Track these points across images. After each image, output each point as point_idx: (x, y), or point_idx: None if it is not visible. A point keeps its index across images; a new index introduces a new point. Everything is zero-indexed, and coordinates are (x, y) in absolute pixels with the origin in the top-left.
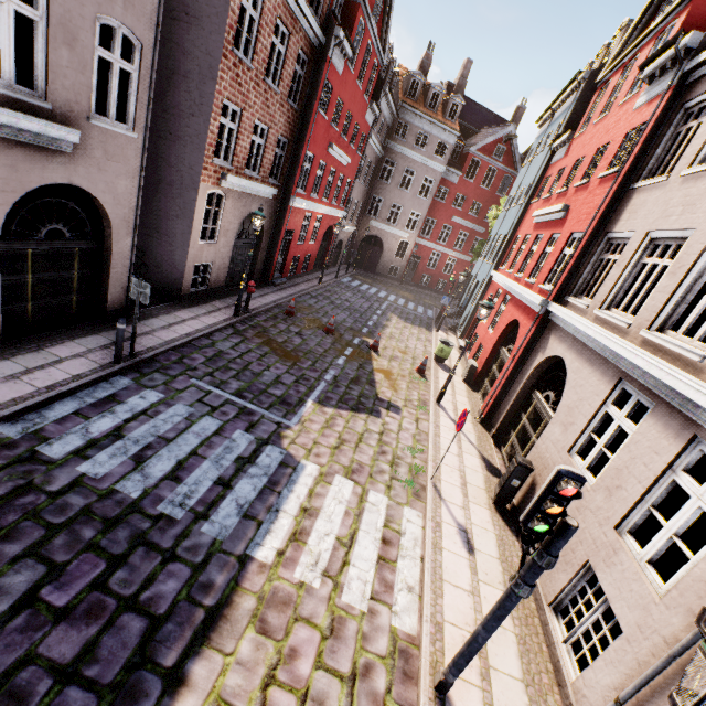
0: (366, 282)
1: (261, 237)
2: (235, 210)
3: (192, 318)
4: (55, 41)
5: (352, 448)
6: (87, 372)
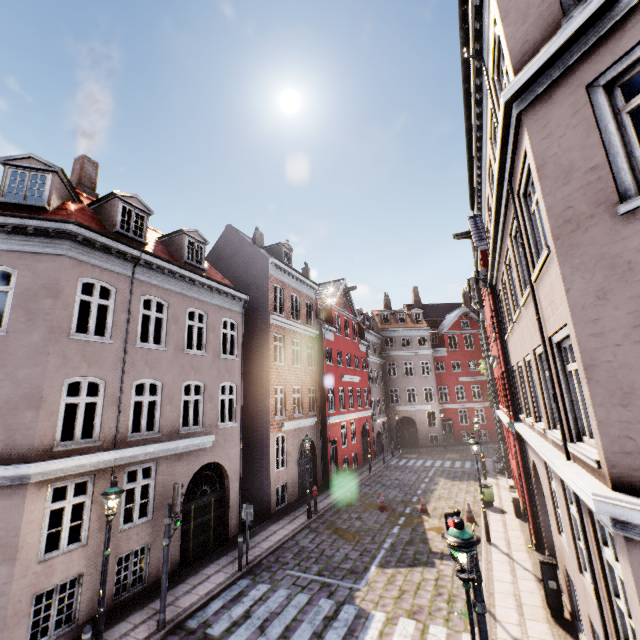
0: (412, 458)
1: (315, 452)
2: (293, 441)
3: (280, 528)
4: (206, 402)
5: (411, 595)
6: (224, 580)
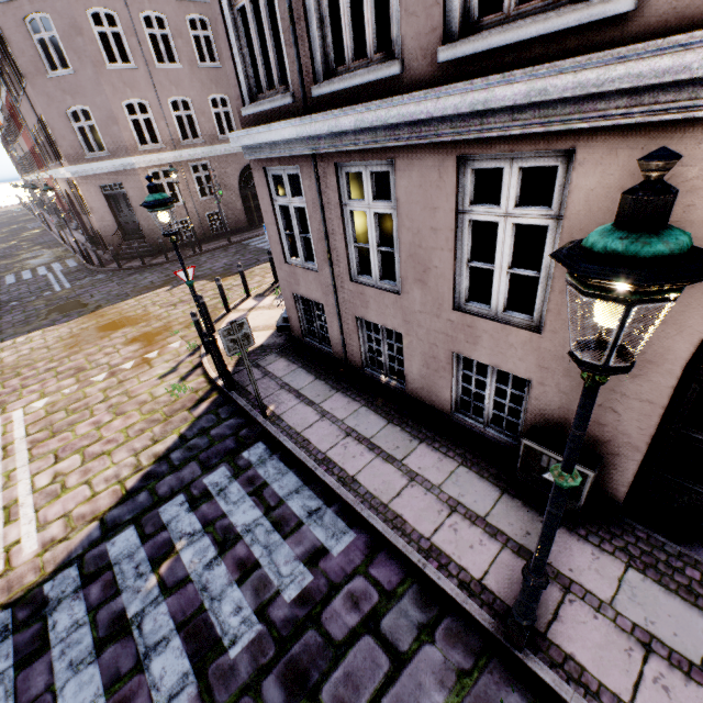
0: None
1: None
2: None
3: None
4: (235, 114)
5: None
6: None
